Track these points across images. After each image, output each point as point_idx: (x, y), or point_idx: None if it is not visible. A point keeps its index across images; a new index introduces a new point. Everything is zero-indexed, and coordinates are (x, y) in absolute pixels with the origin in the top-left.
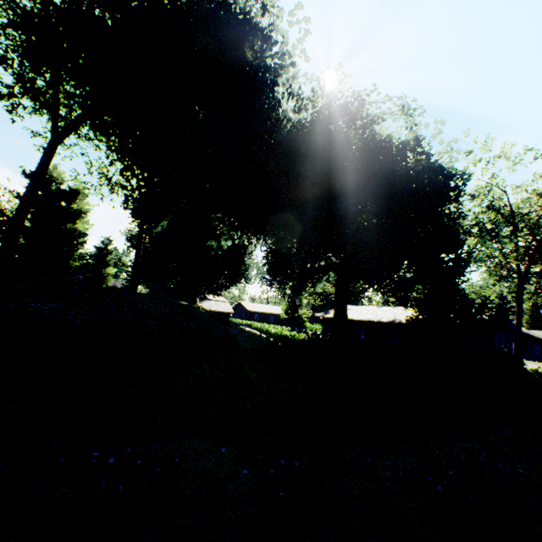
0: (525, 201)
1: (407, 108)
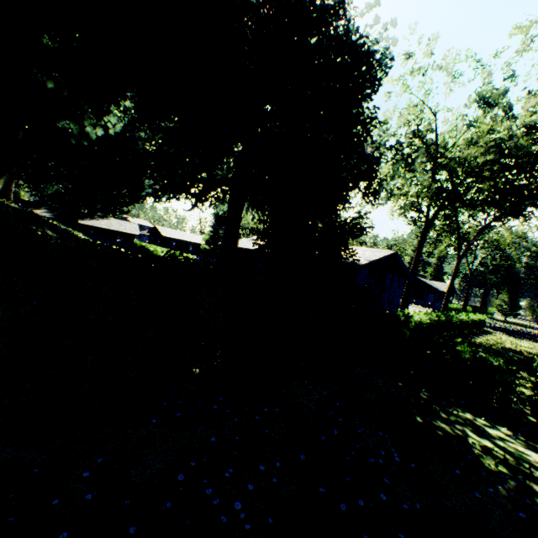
0: (452, 130)
1: None
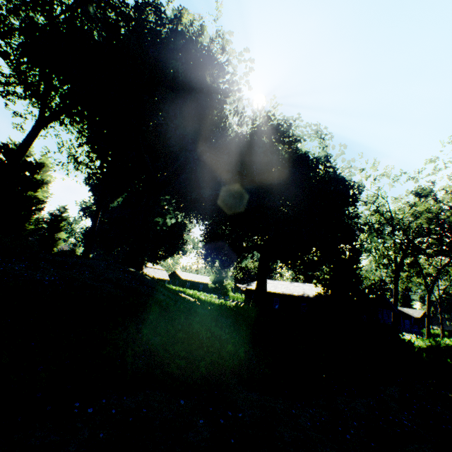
0: (401, 210)
1: (321, 133)
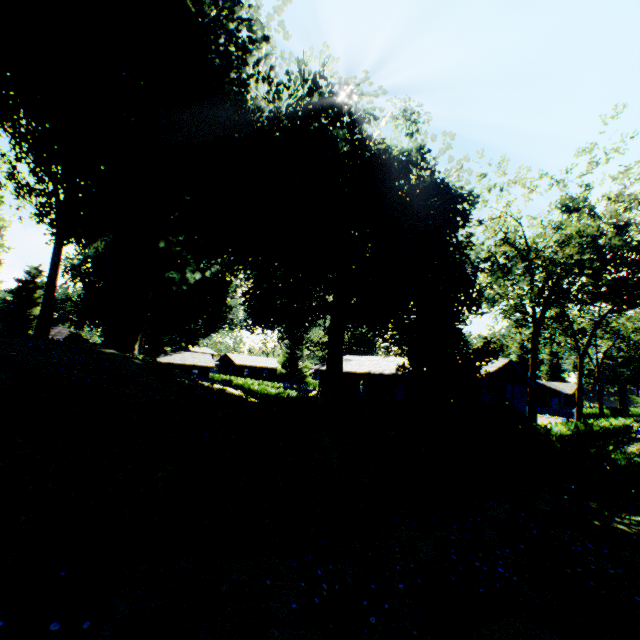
0: (540, 235)
1: (411, 113)
